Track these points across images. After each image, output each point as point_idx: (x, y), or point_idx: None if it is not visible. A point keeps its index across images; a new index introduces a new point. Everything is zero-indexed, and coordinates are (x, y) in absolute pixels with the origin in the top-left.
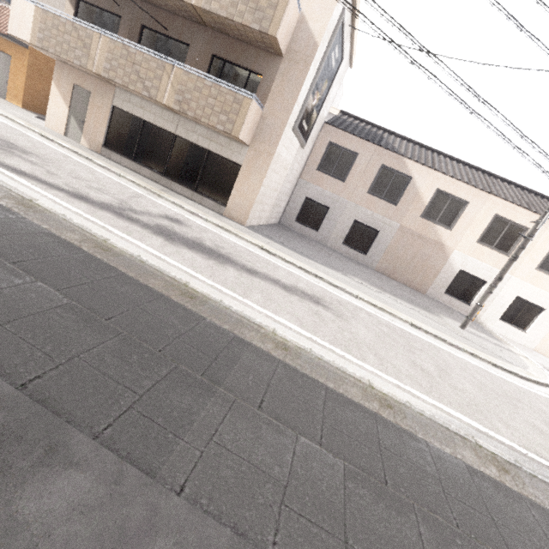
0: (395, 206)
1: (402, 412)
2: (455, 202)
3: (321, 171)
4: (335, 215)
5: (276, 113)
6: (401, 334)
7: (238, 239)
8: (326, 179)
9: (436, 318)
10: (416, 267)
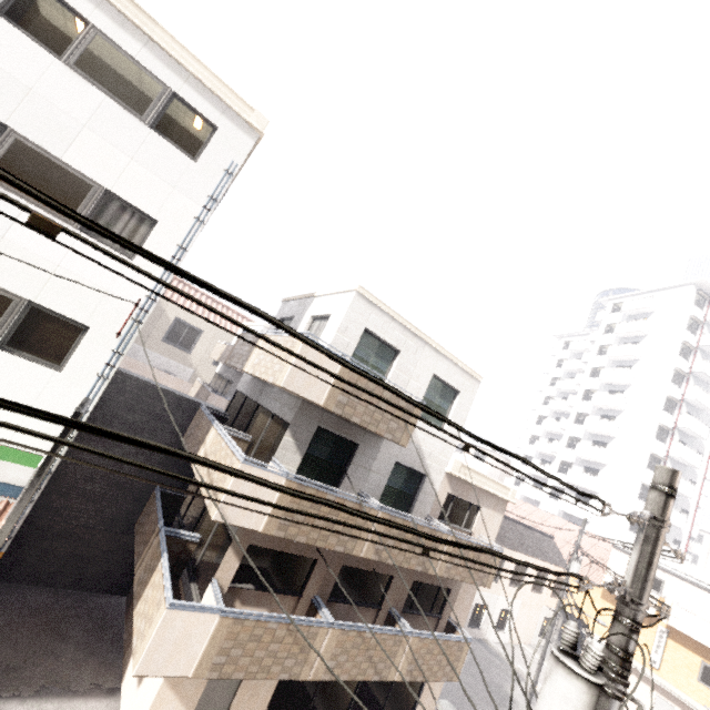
0: None
1: None
2: None
3: None
4: None
5: (458, 618)
6: None
7: None
8: None
9: None
10: None
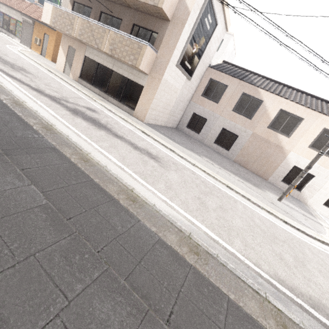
0: (250, 119)
1: (142, 206)
2: (294, 118)
3: (203, 97)
4: (210, 124)
5: (164, 55)
6: (210, 187)
7: (130, 126)
8: (206, 101)
9: (258, 190)
10: (262, 161)
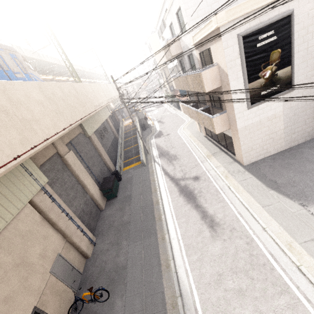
0: None
1: (168, 271)
2: None
3: None
4: None
5: (230, 112)
6: (255, 264)
7: (221, 182)
8: None
9: None
10: None
